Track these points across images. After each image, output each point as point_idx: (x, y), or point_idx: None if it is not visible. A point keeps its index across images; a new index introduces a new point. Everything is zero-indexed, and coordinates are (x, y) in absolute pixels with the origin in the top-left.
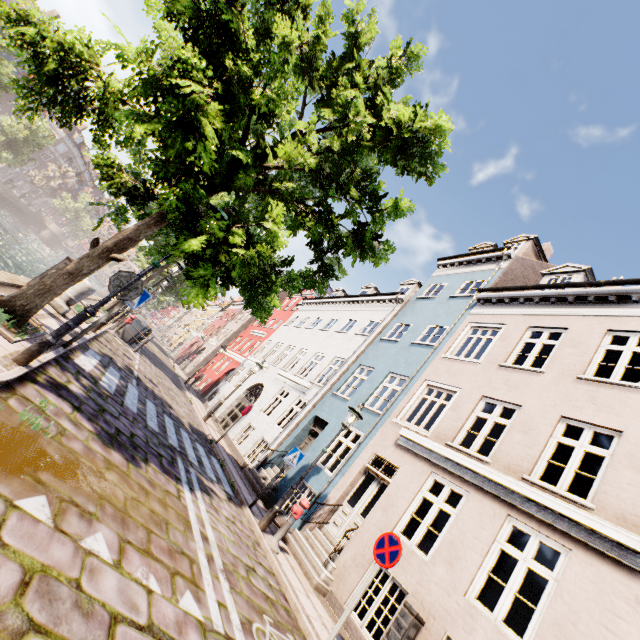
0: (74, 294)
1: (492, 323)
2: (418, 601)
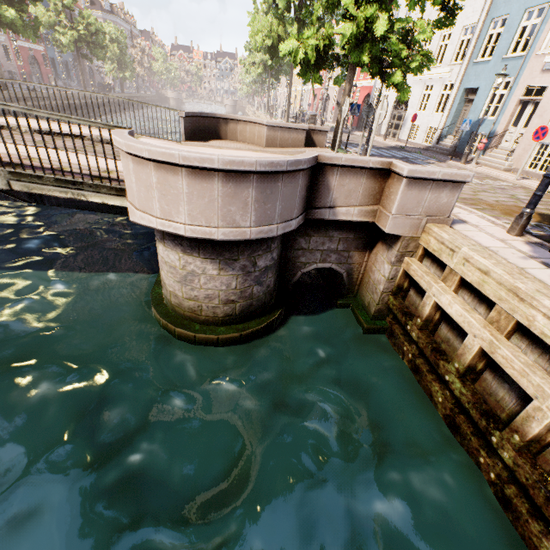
0: None
1: None
2: None
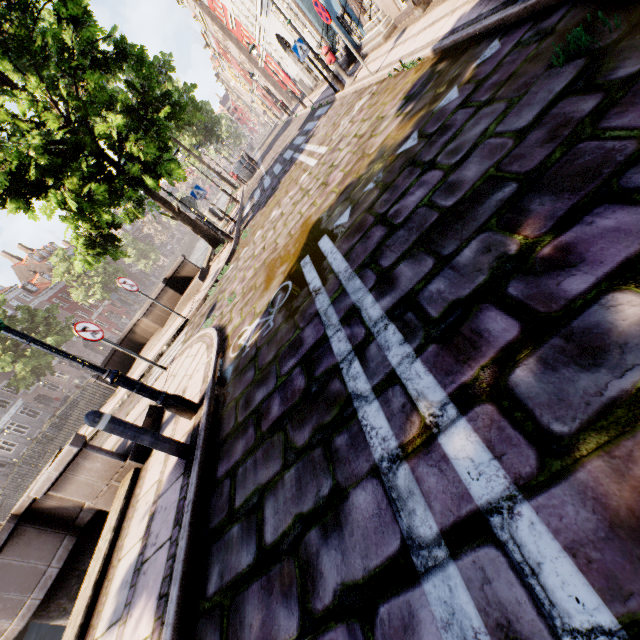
0: (215, 219)
1: None
2: None
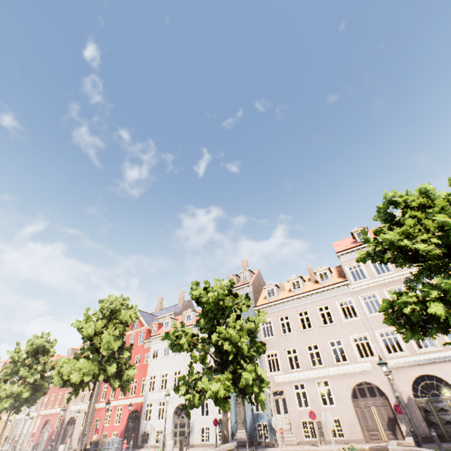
0: None
1: (267, 319)
2: (316, 418)
